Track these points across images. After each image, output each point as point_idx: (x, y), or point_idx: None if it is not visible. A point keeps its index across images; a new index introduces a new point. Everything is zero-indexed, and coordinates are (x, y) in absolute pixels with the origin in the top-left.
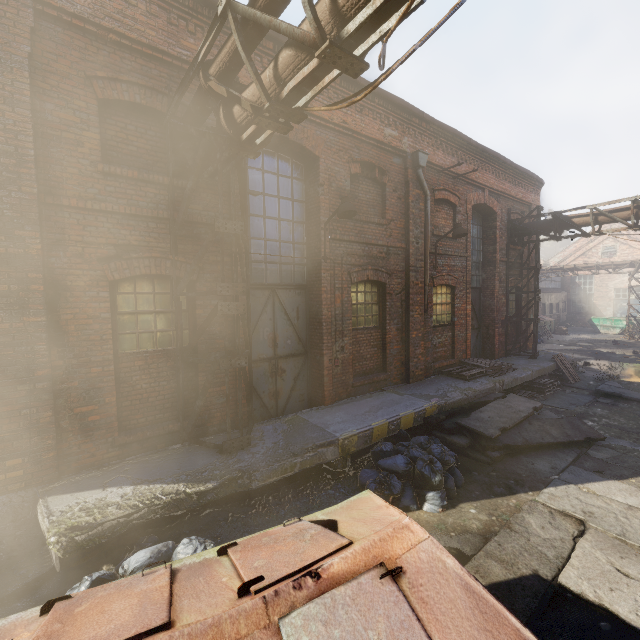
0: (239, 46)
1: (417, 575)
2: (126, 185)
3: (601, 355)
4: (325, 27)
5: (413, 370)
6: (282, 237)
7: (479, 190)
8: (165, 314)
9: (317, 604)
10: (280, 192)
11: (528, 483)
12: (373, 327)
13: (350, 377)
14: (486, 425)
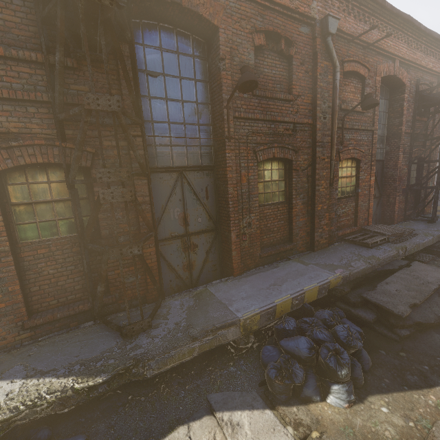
0: None
1: None
2: None
3: None
4: None
5: (318, 239)
6: (186, 119)
7: (389, 61)
8: (64, 202)
9: None
10: (181, 72)
11: None
12: (280, 202)
13: (257, 249)
14: (394, 300)
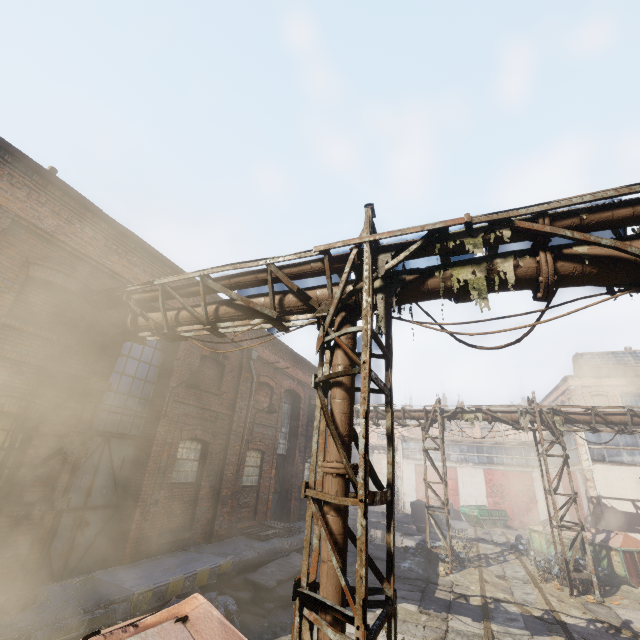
0: (160, 301)
1: (196, 620)
2: (18, 335)
3: (371, 524)
4: (210, 316)
5: (217, 529)
6: (132, 392)
7: (291, 379)
8: None
9: (136, 637)
10: (142, 357)
11: (290, 628)
12: (190, 482)
13: (156, 533)
14: (268, 578)
